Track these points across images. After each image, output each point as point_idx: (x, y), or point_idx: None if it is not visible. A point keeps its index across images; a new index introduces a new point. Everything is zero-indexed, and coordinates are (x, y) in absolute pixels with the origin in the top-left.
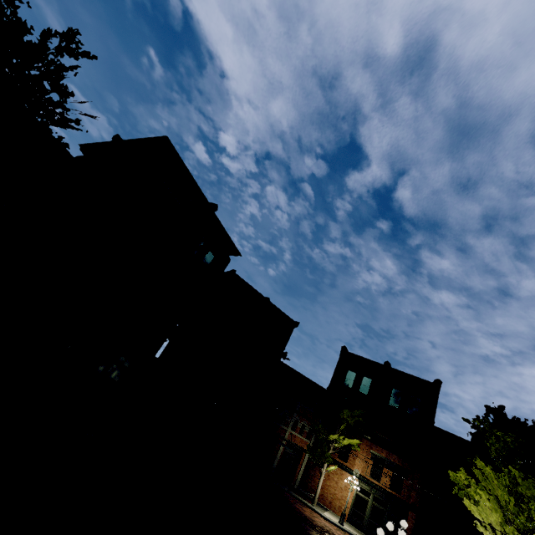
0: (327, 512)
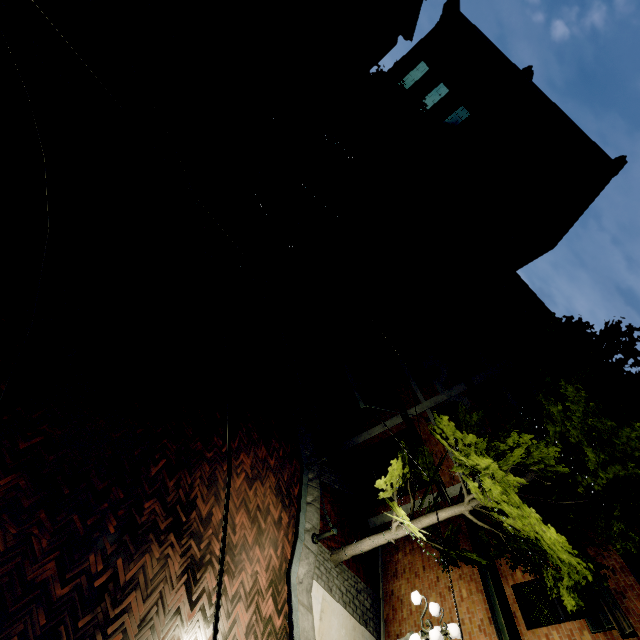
0: (352, 618)
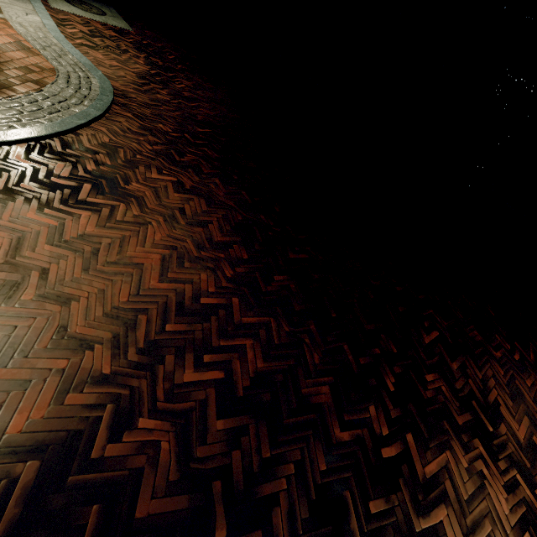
0: None
